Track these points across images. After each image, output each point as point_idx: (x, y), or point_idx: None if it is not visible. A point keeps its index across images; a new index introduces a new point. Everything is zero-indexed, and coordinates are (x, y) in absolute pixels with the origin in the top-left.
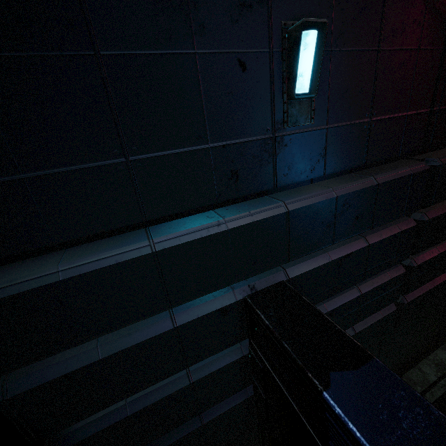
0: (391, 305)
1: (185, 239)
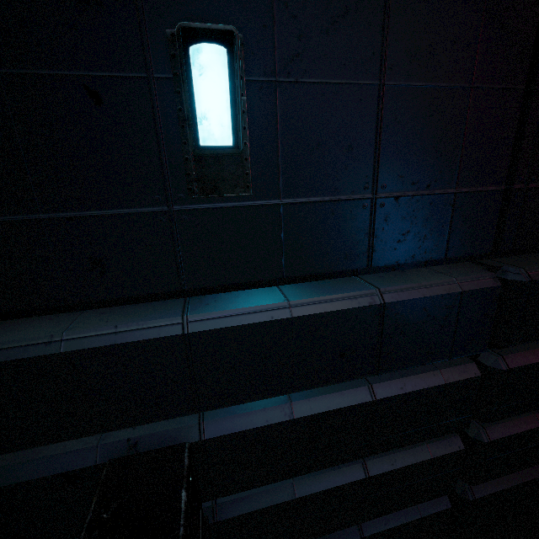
0: (441, 498)
1: None
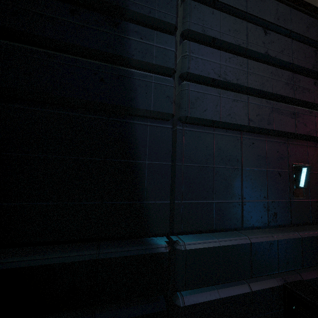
0: None
1: (261, 240)
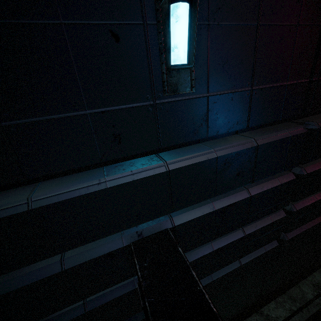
0: (274, 241)
1: (64, 197)
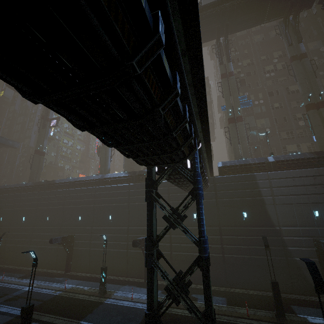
0: None
1: (303, 228)
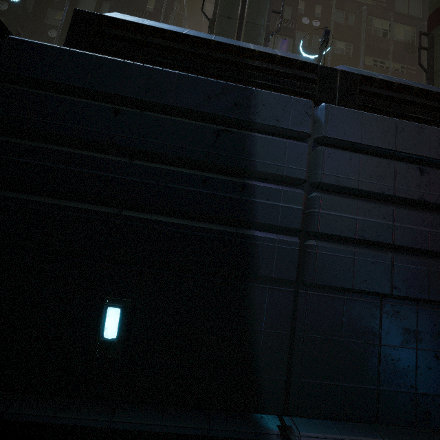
0: None
1: None
